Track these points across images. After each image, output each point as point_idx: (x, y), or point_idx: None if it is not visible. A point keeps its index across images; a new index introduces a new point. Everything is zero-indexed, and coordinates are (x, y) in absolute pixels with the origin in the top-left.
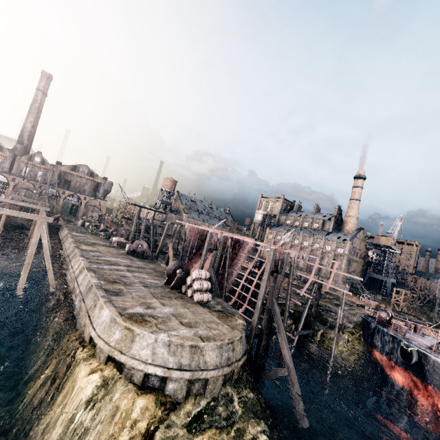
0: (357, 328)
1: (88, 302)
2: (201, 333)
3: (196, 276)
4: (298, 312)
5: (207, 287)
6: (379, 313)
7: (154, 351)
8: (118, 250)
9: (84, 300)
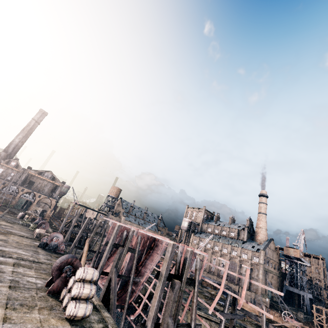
0: None
1: None
2: None
3: (78, 276)
4: None
5: (90, 294)
6: None
7: None
8: (32, 242)
9: None
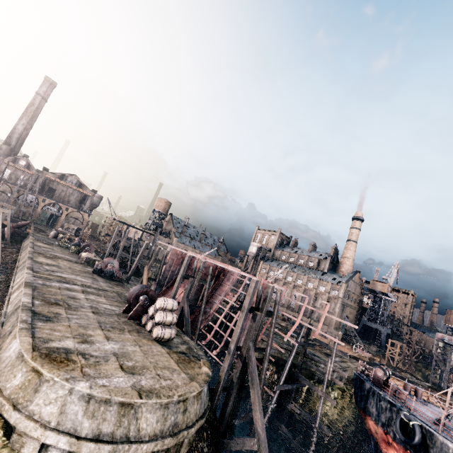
0: (348, 384)
1: (5, 327)
2: (144, 383)
3: (160, 306)
4: (282, 360)
5: (172, 321)
6: (374, 371)
7: (63, 409)
8: (84, 267)
9: (3, 324)
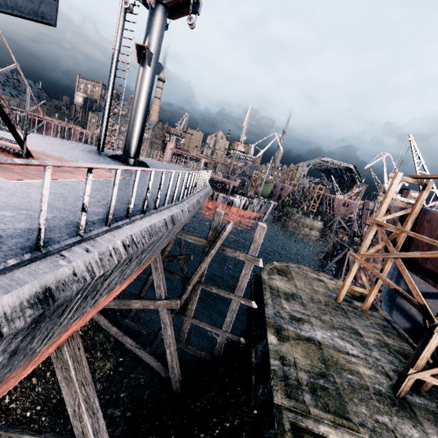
0: None
1: None
2: None
3: None
4: None
5: None
6: None
7: None
8: None
9: None
